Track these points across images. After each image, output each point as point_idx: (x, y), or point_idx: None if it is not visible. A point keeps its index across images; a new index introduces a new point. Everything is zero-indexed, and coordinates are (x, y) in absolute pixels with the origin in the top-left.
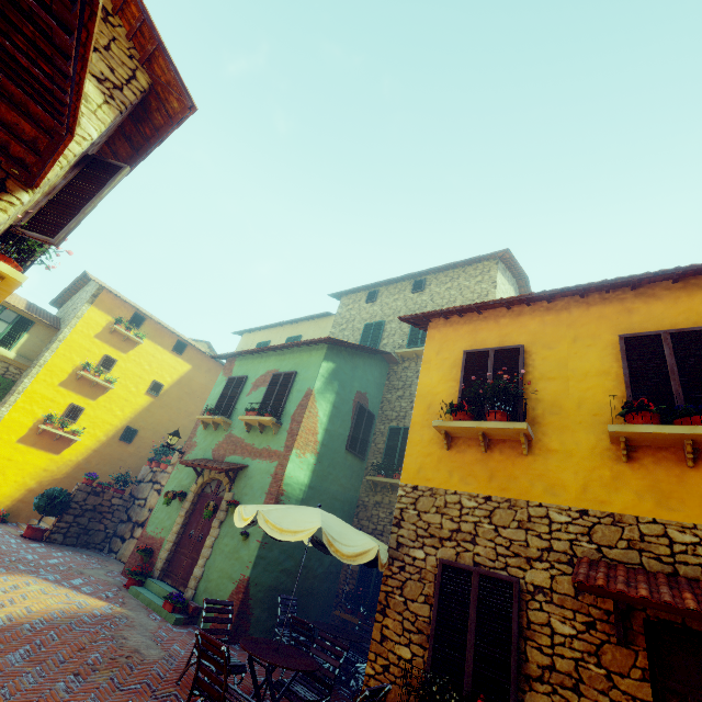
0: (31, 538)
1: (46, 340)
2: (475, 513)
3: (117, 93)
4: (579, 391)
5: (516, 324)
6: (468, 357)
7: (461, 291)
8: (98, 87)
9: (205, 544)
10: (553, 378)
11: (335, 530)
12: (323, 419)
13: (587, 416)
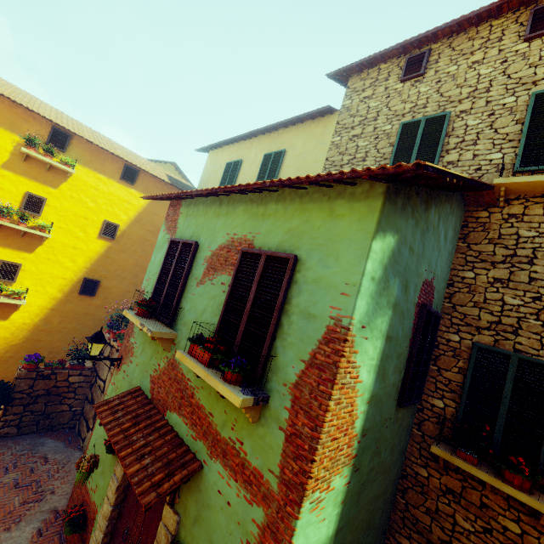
0: None
1: None
2: None
3: None
4: None
5: None
6: None
7: None
8: None
9: None
10: None
11: None
12: (365, 381)
13: None
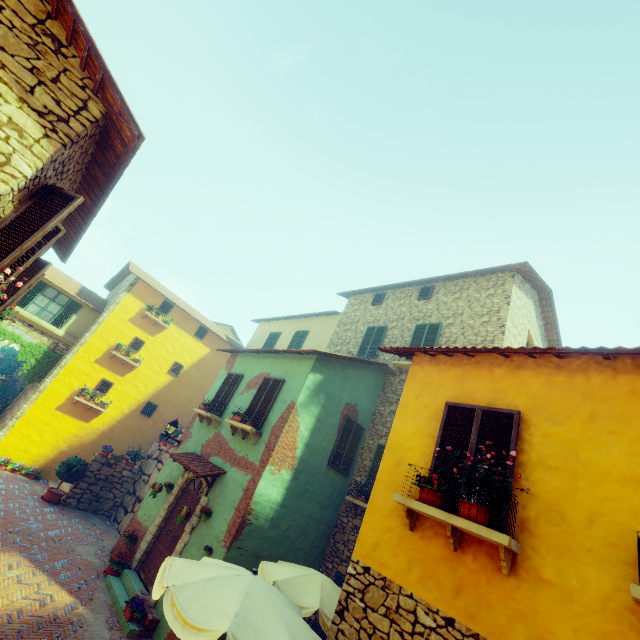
0: (49, 500)
1: (90, 321)
2: (431, 638)
3: (62, 126)
4: (592, 498)
5: (513, 378)
6: (451, 411)
7: (469, 303)
8: (38, 121)
9: (176, 548)
10: (555, 469)
11: (252, 626)
12: (304, 433)
13: (600, 542)
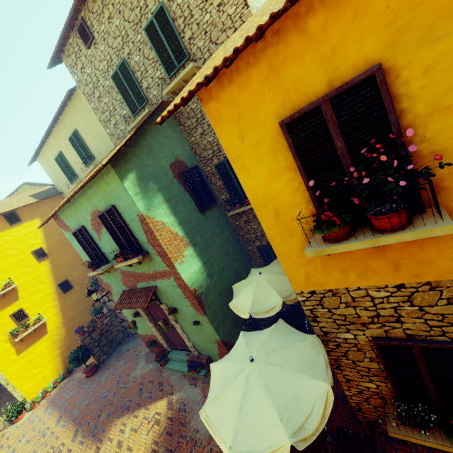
0: (92, 374)
1: None
2: (390, 301)
3: None
4: None
5: (342, 16)
6: (291, 129)
7: None
8: None
9: (179, 333)
10: None
11: (290, 404)
12: (170, 221)
13: None
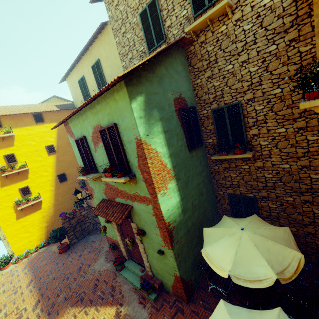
0: (64, 251)
1: None
2: None
3: None
4: None
5: None
6: None
7: None
8: None
9: (140, 251)
10: None
11: None
12: (163, 151)
13: None
